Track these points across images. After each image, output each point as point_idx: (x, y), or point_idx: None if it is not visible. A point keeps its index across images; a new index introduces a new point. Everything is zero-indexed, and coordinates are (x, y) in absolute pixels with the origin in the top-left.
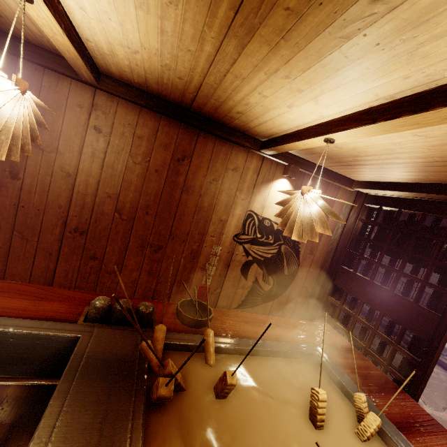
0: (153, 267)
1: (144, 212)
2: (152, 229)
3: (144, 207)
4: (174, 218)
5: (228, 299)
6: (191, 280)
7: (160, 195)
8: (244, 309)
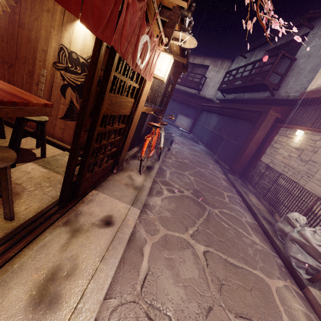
0: (10, 78)
1: (1, 40)
2: (7, 52)
3: (1, 37)
4: (17, 46)
5: (55, 111)
6: (31, 91)
7: (7, 29)
8: (66, 121)
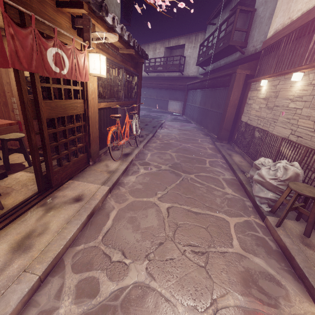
0: None
1: None
2: None
3: None
4: None
5: None
6: (11, 118)
7: None
8: None
